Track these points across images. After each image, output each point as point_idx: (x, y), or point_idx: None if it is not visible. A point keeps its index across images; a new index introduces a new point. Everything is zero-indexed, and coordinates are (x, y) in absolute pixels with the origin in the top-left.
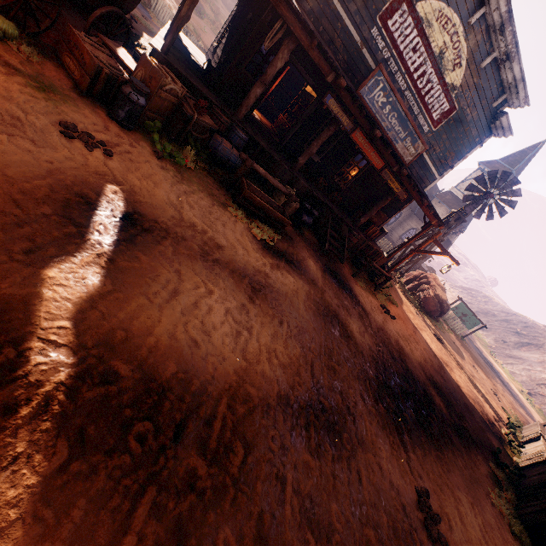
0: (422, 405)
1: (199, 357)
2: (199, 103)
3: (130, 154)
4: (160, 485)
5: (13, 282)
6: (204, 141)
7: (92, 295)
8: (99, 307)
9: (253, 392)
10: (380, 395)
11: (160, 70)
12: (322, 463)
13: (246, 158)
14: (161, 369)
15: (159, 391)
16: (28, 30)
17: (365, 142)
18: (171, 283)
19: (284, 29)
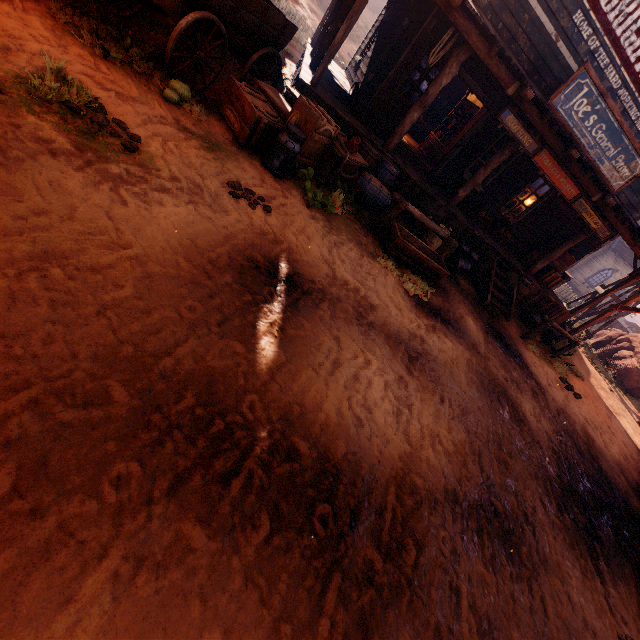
0: (623, 523)
1: (364, 438)
2: (351, 141)
3: (284, 207)
4: (343, 573)
5: (214, 355)
6: (351, 181)
7: (270, 367)
8: (277, 379)
9: (419, 483)
10: (565, 502)
11: (316, 111)
12: (498, 579)
13: (399, 199)
14: (332, 449)
15: (333, 472)
16: (196, 87)
17: (553, 165)
18: (333, 352)
19: (455, 38)
